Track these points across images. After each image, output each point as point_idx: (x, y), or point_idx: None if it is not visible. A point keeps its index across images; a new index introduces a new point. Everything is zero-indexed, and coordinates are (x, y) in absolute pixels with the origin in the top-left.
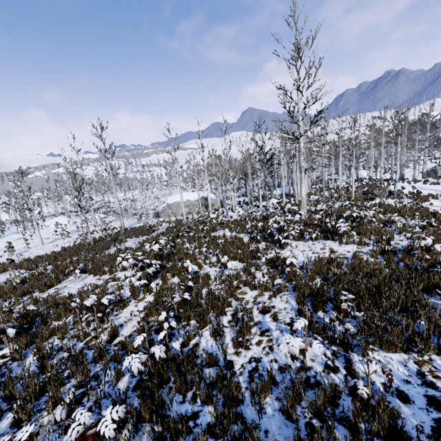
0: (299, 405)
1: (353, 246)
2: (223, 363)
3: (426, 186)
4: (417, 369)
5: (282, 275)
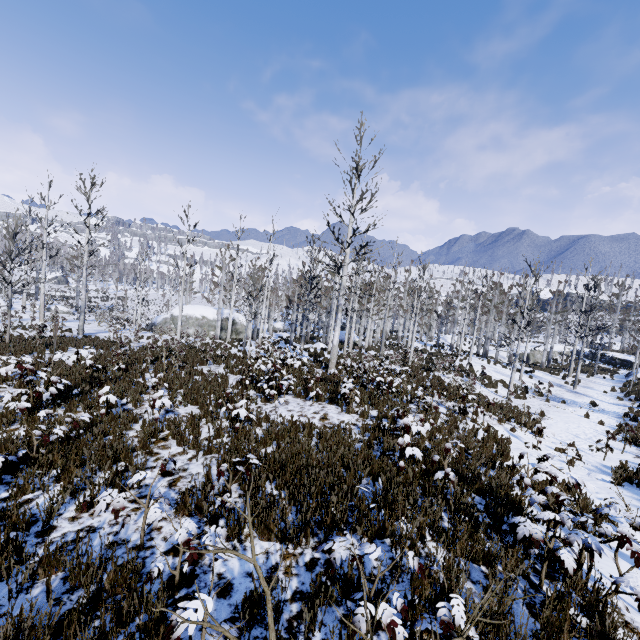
0: (86, 588)
1: (354, 416)
2: (41, 528)
3: (505, 370)
4: (277, 563)
5: (232, 433)
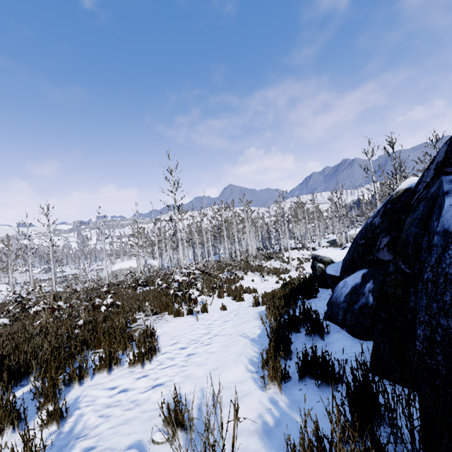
0: None
1: None
2: None
3: (306, 252)
4: None
5: None
